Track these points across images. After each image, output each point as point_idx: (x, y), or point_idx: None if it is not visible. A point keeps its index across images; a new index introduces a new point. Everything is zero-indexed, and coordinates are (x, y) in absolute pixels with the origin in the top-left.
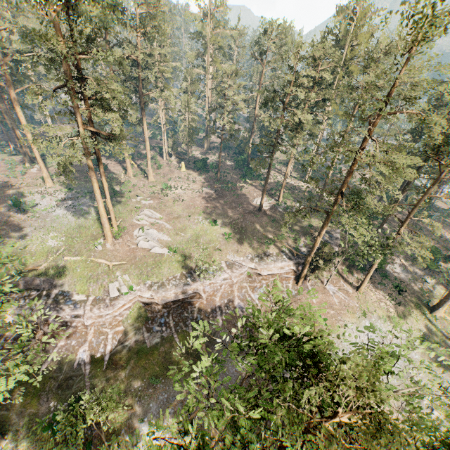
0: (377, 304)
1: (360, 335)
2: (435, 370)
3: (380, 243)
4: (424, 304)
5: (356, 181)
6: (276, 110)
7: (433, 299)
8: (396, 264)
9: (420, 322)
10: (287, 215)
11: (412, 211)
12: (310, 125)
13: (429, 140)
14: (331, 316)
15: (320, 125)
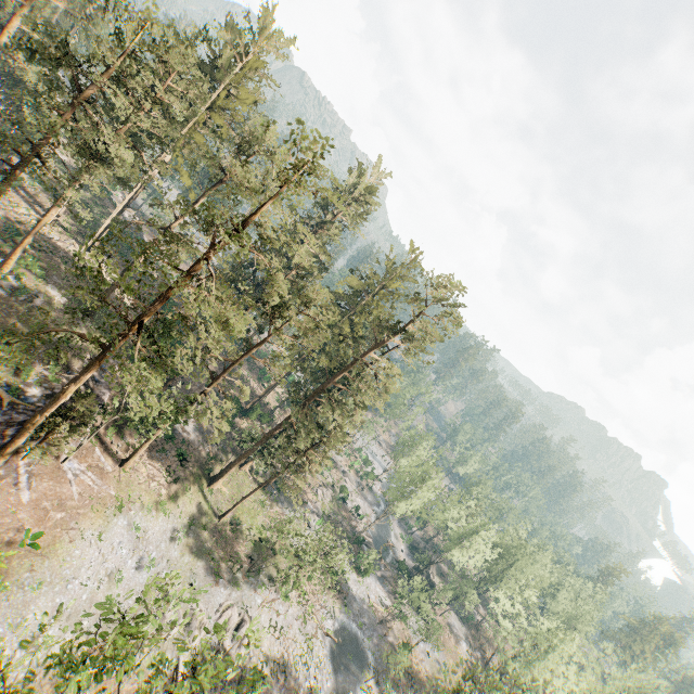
0: (146, 485)
1: (102, 547)
2: (192, 566)
3: (176, 405)
4: (206, 474)
5: (170, 313)
6: (59, 86)
7: (217, 466)
8: (191, 420)
9: (195, 501)
10: (8, 336)
11: (228, 368)
12: (125, 171)
13: (269, 297)
14: (56, 525)
15: (147, 168)
